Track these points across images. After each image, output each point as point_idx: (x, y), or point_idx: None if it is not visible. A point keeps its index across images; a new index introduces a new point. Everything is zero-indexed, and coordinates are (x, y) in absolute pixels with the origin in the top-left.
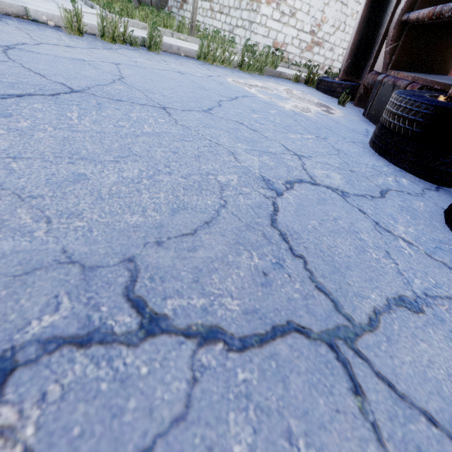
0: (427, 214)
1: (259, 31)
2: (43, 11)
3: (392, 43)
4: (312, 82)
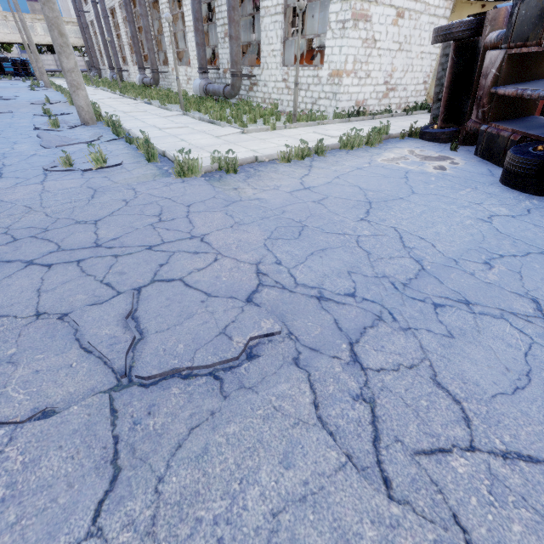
0: None
1: (343, 98)
2: (264, 155)
3: (486, 106)
4: (415, 135)
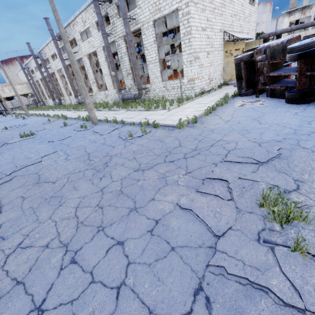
0: (313, 108)
1: (196, 88)
2: (197, 115)
3: (266, 80)
4: (236, 95)
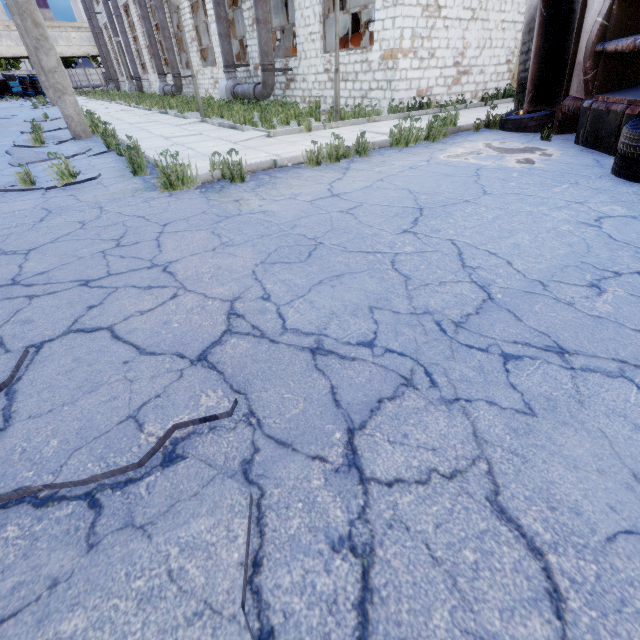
0: None
1: (401, 87)
2: (285, 158)
3: (590, 72)
4: (494, 125)
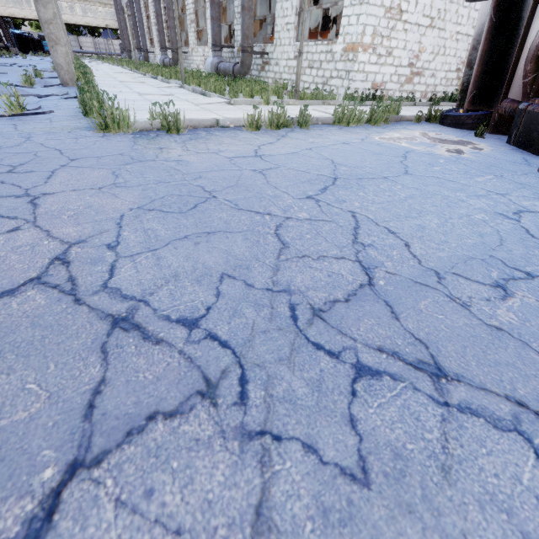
0: None
1: (357, 78)
2: (227, 119)
3: (530, 75)
4: (434, 119)
